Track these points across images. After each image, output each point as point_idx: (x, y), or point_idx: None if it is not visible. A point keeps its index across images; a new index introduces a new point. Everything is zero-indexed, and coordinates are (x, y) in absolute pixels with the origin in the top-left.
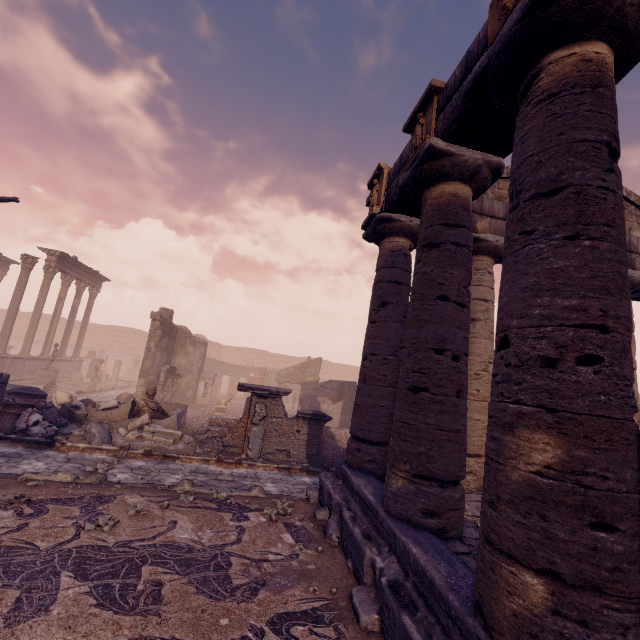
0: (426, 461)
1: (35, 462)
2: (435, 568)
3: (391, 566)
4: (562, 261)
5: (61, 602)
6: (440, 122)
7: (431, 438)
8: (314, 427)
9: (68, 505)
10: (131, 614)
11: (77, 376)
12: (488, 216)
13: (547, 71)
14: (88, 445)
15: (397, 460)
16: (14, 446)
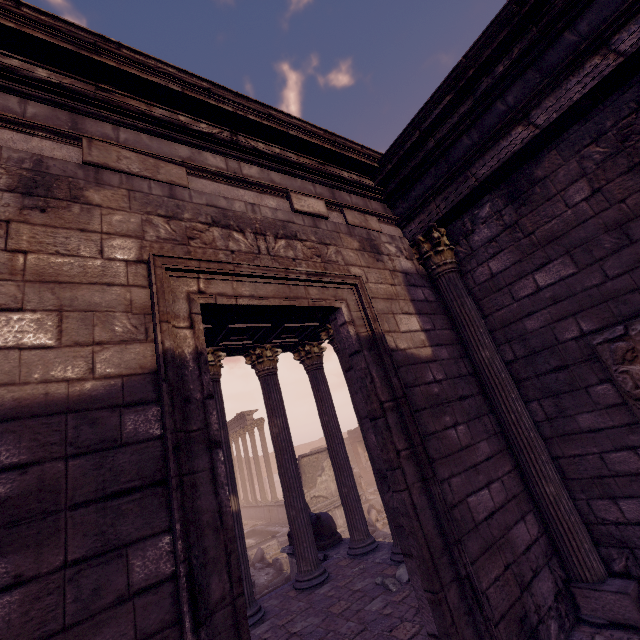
0: None
1: None
2: None
3: None
4: None
5: None
6: None
7: None
8: None
9: None
10: None
11: None
12: None
13: None
14: None
15: None
16: None
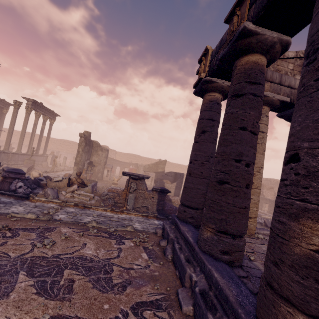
0: (225, 224)
1: (18, 207)
2: (229, 288)
3: (201, 280)
4: None
5: (16, 290)
6: (252, 11)
7: (229, 211)
8: (161, 196)
9: (30, 232)
10: (54, 300)
11: (45, 164)
12: (269, 81)
13: None
14: (46, 199)
15: (207, 221)
16: (9, 198)
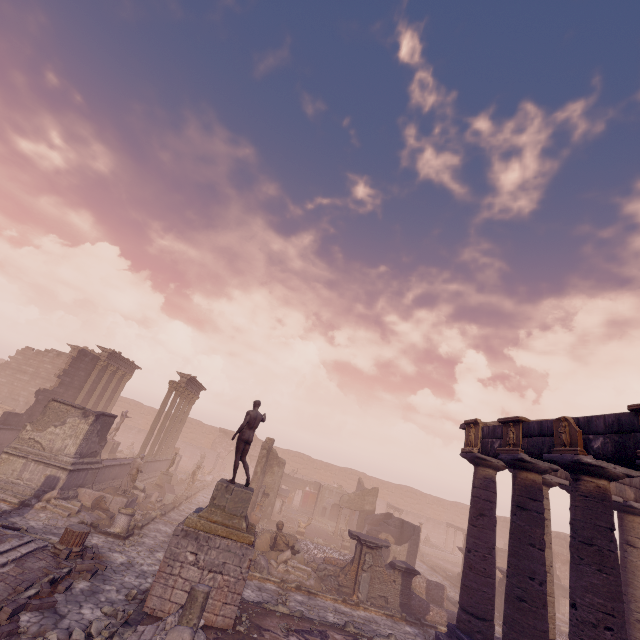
0: None
1: (245, 589)
2: None
3: None
4: (595, 580)
5: None
6: (525, 443)
7: (531, 634)
8: (406, 579)
9: (313, 636)
10: None
11: (174, 476)
12: None
13: (583, 483)
14: (261, 575)
15: None
16: None
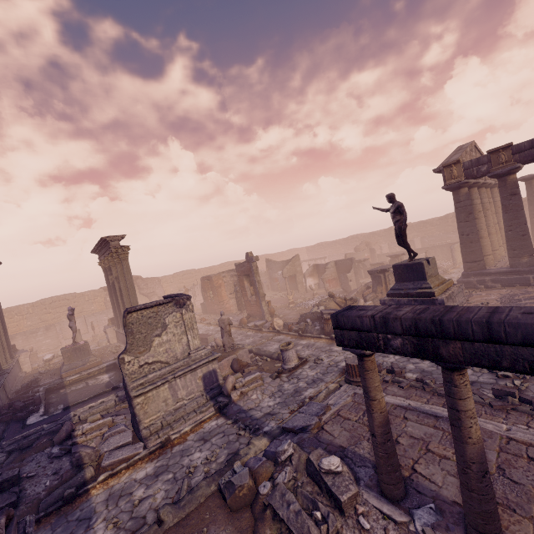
0: (531, 251)
1: None
2: None
3: None
4: None
5: (532, 301)
6: (517, 157)
7: (531, 246)
8: None
9: None
10: None
11: None
12: None
13: None
14: None
15: (523, 255)
16: None
